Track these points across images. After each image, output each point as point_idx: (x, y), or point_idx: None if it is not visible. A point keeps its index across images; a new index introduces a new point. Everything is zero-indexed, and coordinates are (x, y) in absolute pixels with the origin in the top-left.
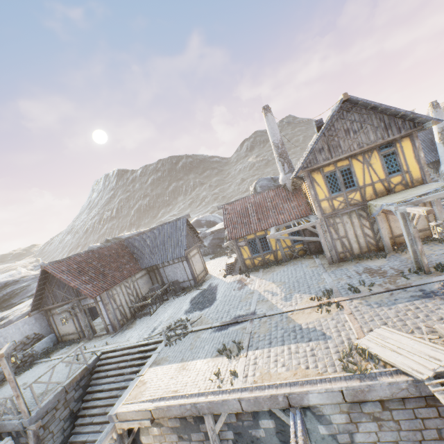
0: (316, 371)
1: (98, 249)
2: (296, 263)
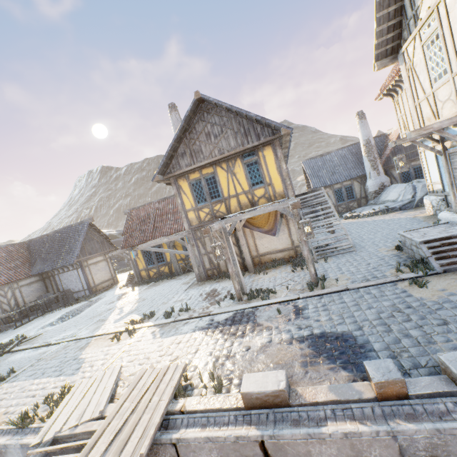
0: (5, 418)
1: None
2: (181, 278)
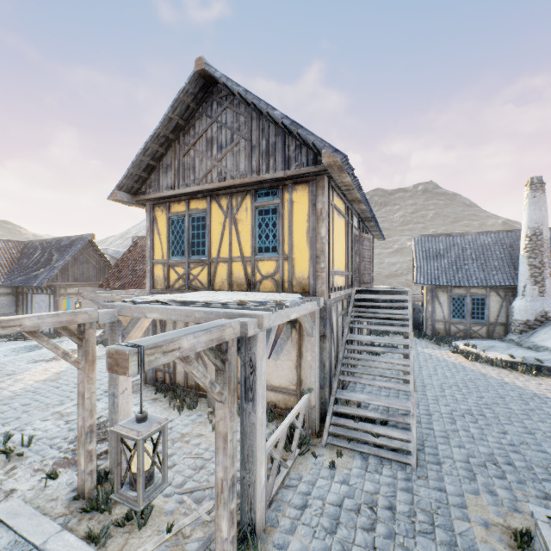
0: None
1: None
2: None
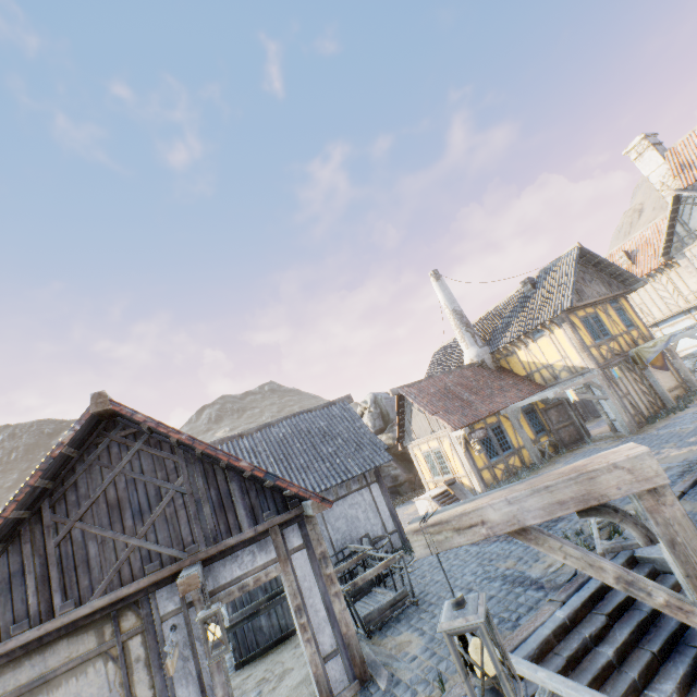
0: None
1: None
2: (570, 456)
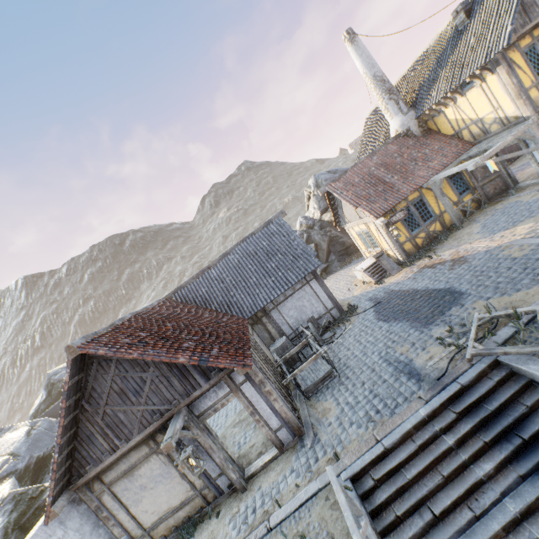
0: None
1: (147, 310)
2: (490, 213)
